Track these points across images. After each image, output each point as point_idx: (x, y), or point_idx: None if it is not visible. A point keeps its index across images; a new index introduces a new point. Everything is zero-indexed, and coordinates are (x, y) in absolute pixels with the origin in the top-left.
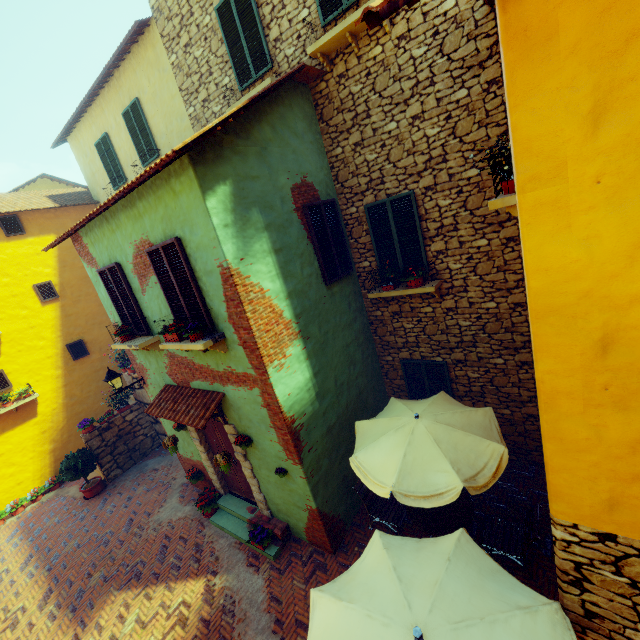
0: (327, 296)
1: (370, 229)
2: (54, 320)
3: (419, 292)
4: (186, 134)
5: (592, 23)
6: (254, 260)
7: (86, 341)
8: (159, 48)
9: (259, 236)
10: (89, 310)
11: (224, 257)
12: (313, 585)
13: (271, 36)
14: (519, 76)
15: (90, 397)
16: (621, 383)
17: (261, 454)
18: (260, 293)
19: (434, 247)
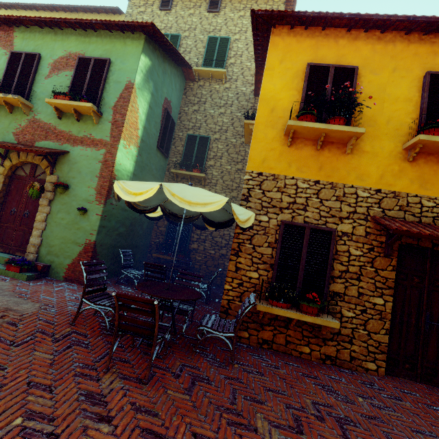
0: (155, 152)
1: (185, 144)
2: None
3: (197, 175)
4: None
5: (284, 47)
6: (142, 96)
7: None
8: None
9: (148, 92)
10: None
11: (134, 78)
12: (62, 290)
13: None
14: (271, 49)
15: None
16: (274, 120)
17: (70, 199)
18: (137, 109)
19: (210, 163)
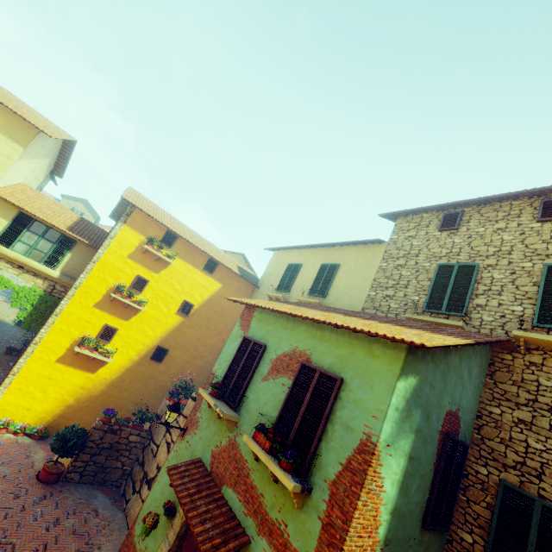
0: (416, 539)
1: (497, 508)
2: (171, 326)
3: None
4: (356, 301)
5: None
6: (393, 452)
7: (169, 353)
8: (378, 255)
9: (408, 434)
10: (191, 337)
11: (379, 432)
12: None
13: (475, 301)
14: None
15: (128, 391)
16: None
17: None
18: (378, 488)
19: None
